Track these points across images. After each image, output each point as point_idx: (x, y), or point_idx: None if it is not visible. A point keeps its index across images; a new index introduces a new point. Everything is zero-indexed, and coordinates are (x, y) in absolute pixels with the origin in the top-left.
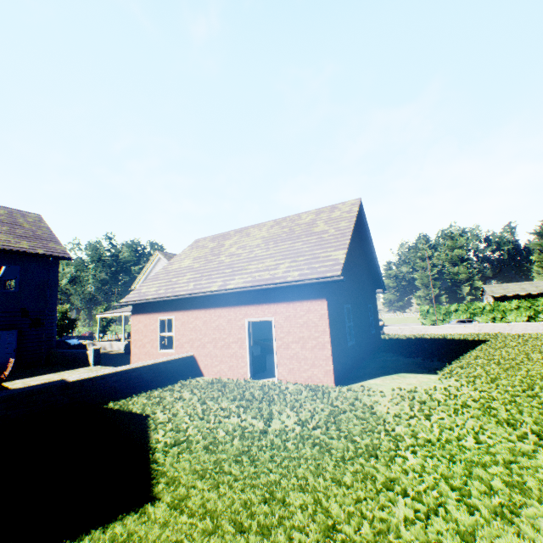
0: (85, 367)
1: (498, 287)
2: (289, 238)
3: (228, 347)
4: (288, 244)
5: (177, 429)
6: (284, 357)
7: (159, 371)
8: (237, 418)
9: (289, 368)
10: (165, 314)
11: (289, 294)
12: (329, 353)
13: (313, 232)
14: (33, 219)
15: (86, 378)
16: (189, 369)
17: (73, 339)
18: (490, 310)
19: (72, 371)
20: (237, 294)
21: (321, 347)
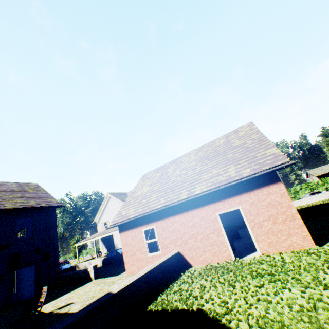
0: (89, 282)
1: (316, 169)
2: (218, 154)
3: (207, 238)
4: (220, 157)
5: (253, 316)
6: (260, 234)
7: (163, 269)
8: (290, 292)
9: (268, 242)
10: (146, 226)
11: (247, 186)
12: (300, 221)
13: (234, 146)
14: (33, 186)
15: (124, 287)
16: (179, 263)
17: (65, 264)
18: (322, 184)
19: (82, 287)
20: (203, 197)
21: (291, 218)
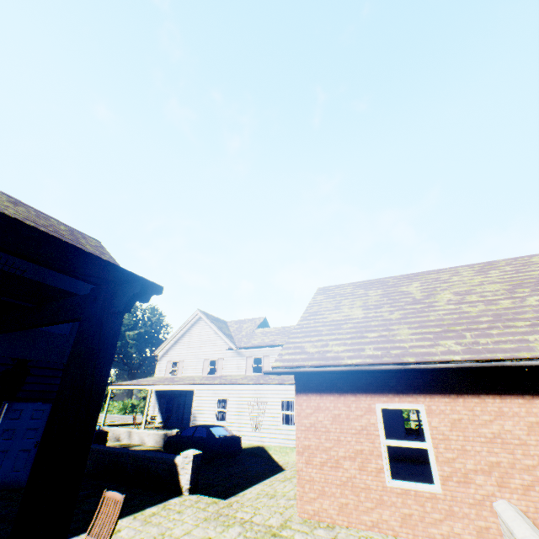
0: (176, 497)
1: None
2: None
3: None
4: None
5: None
6: None
7: None
8: None
9: None
10: (391, 398)
11: None
12: None
13: None
14: (94, 243)
15: None
16: None
17: None
18: None
19: (164, 509)
20: None
21: None
